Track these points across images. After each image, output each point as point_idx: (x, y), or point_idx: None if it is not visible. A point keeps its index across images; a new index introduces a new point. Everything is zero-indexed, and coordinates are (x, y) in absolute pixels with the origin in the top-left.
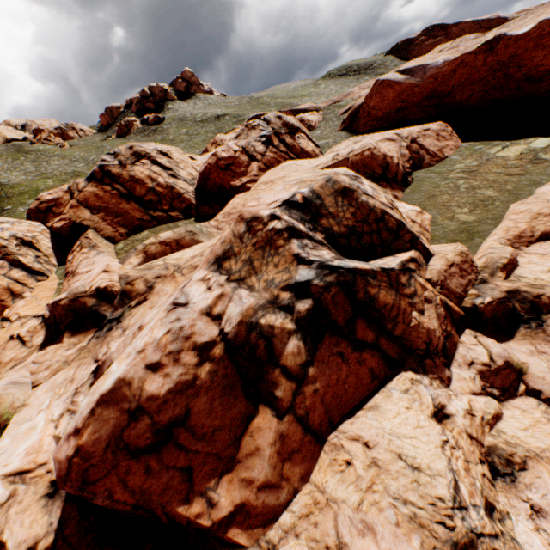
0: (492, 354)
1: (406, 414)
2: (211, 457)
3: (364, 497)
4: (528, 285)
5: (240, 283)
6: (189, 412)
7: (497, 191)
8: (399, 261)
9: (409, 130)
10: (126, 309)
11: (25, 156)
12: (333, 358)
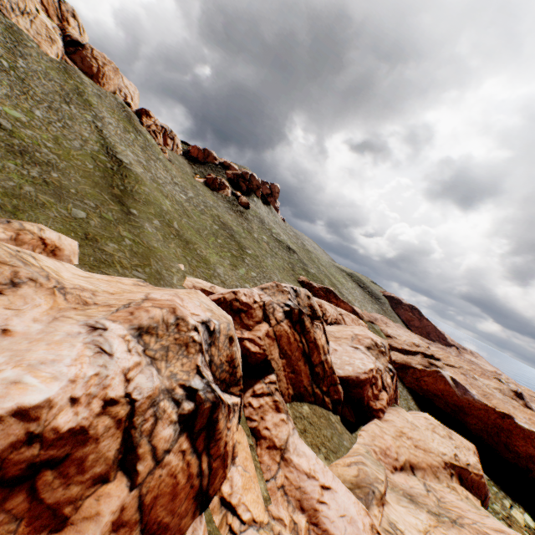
0: None
1: None
2: None
3: None
4: None
5: None
6: None
7: None
8: None
9: (471, 447)
10: None
11: (135, 135)
12: None
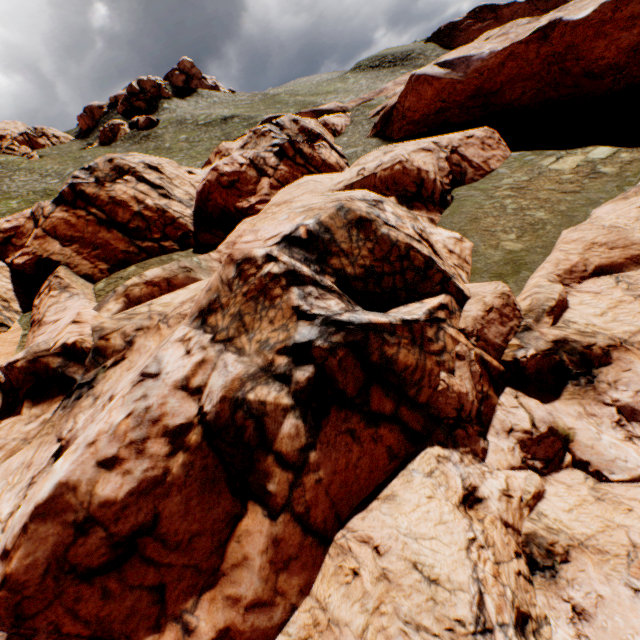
0: (535, 419)
1: (428, 506)
2: (189, 570)
3: (370, 621)
4: (577, 333)
5: (227, 344)
6: (158, 517)
7: (549, 212)
8: (426, 309)
9: (449, 137)
10: (100, 371)
11: None
12: (341, 438)
